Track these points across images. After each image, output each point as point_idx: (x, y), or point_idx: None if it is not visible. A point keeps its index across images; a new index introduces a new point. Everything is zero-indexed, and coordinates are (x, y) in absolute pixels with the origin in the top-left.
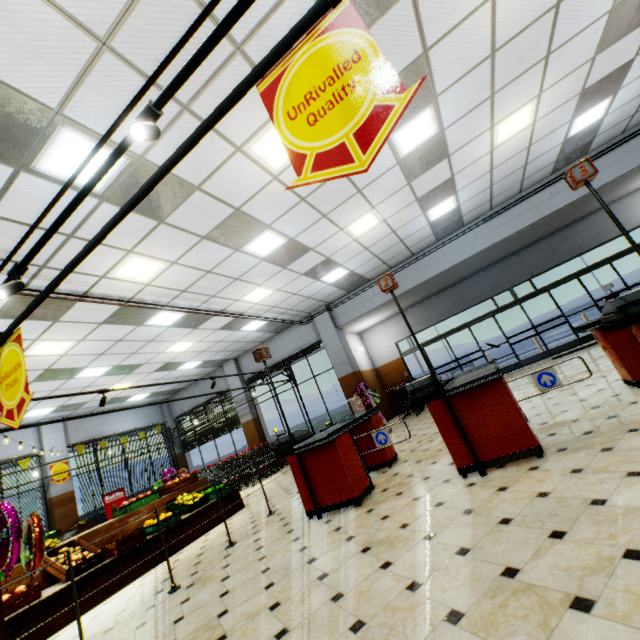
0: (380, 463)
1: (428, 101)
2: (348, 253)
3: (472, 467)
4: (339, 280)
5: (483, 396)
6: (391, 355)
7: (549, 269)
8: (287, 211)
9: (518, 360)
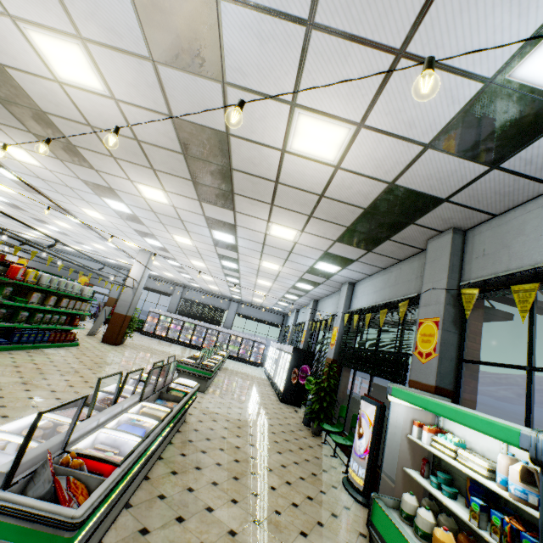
0: None
1: None
2: None
3: None
4: None
5: None
6: None
7: None
8: None
9: None
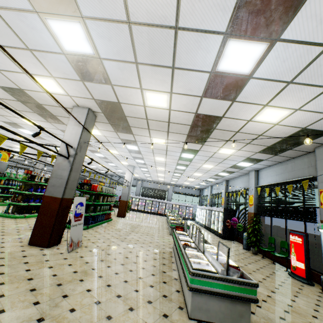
0: None
1: None
2: None
3: None
4: None
5: None
6: None
7: None
8: None
9: None
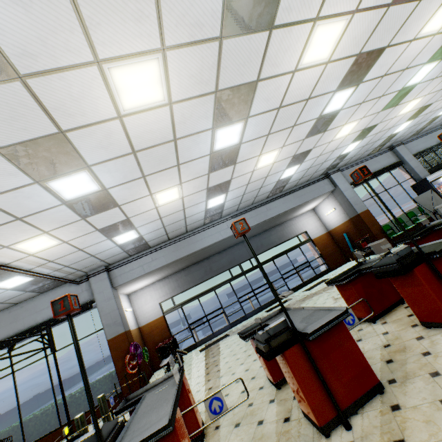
0: (192, 439)
1: (244, 117)
2: (146, 218)
3: (335, 420)
4: (128, 242)
5: (331, 337)
6: (155, 314)
7: (259, 254)
8: (114, 158)
9: (245, 314)
